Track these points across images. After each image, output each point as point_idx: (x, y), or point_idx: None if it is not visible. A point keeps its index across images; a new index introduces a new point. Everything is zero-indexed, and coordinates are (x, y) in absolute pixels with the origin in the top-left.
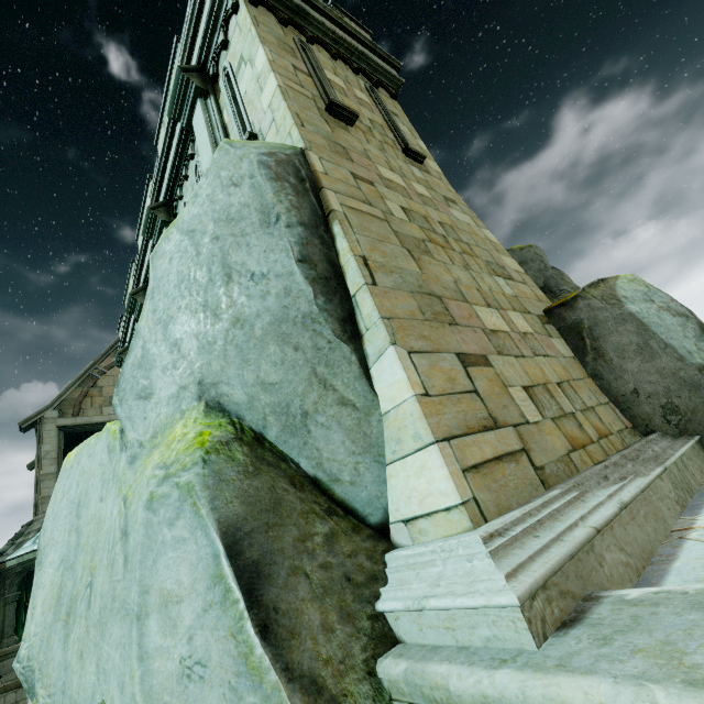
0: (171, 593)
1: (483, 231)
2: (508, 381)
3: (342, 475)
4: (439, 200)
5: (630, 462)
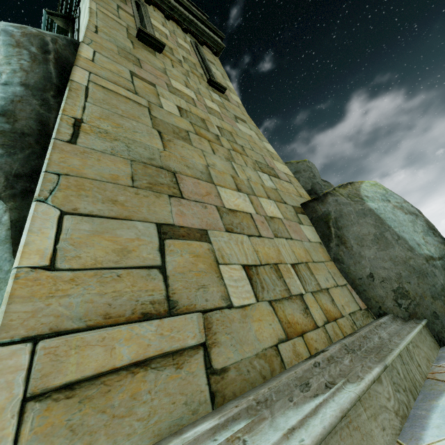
0: None
1: (264, 143)
2: (225, 258)
3: None
4: (228, 116)
5: (349, 355)
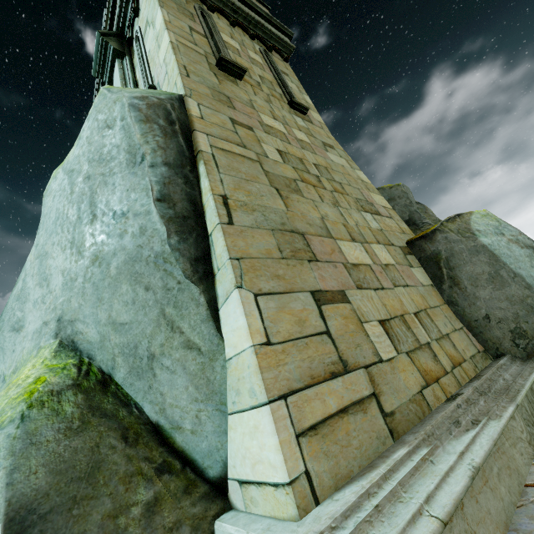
0: None
1: (356, 172)
2: (365, 316)
3: (184, 423)
4: (317, 145)
5: (483, 397)
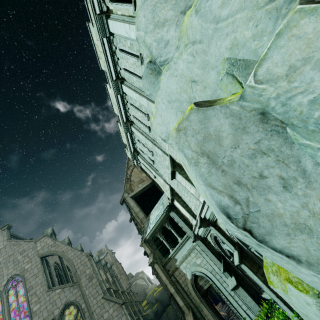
0: (222, 0)
1: None
2: None
3: None
4: None
5: None
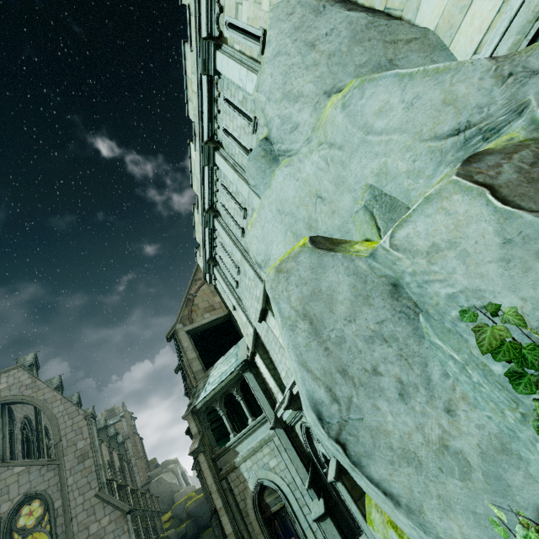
0: (380, 107)
1: None
2: None
3: None
4: None
5: None
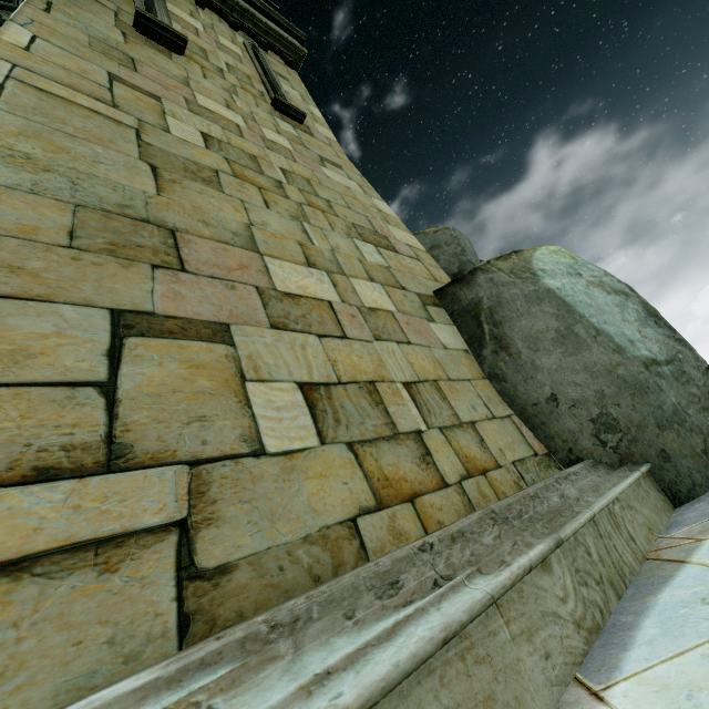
0: None
1: (373, 200)
2: (262, 371)
3: None
4: (306, 156)
5: (496, 528)
